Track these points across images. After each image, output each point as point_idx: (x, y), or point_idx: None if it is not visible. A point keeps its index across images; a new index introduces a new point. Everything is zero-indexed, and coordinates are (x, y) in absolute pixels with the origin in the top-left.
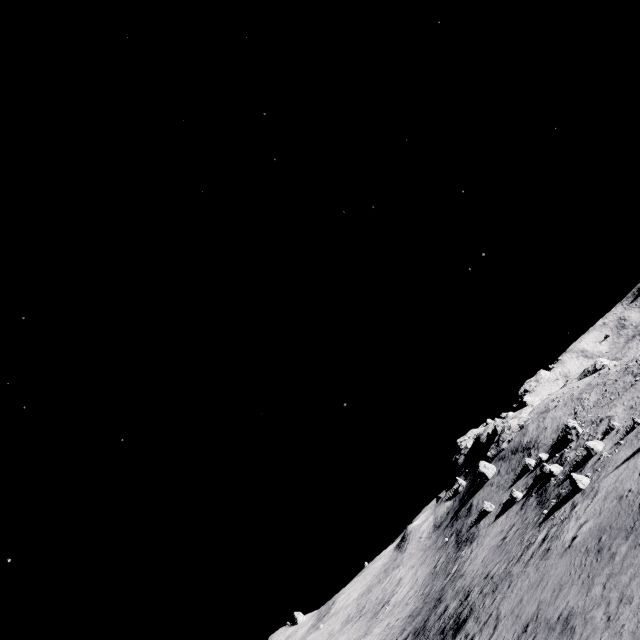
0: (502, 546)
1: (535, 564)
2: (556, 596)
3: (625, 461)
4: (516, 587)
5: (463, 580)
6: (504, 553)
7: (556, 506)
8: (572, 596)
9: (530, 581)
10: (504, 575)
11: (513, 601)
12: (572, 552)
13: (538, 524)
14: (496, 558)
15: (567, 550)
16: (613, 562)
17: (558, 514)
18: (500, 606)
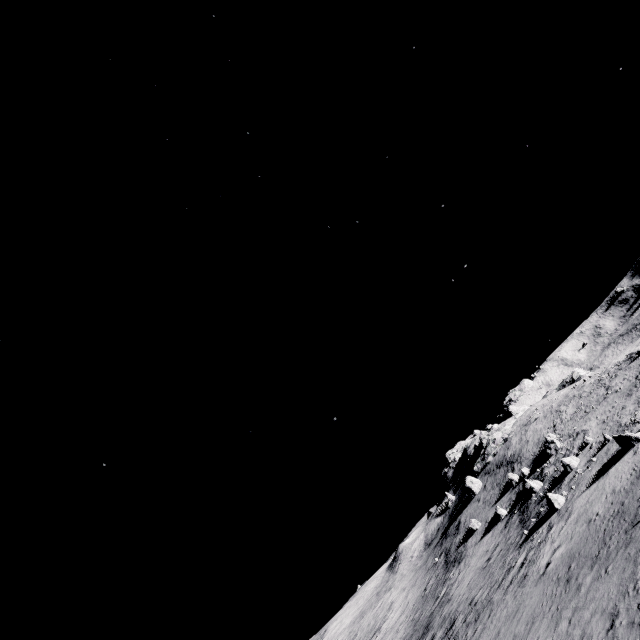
0: (486, 568)
1: (513, 591)
2: (529, 630)
3: (596, 480)
4: (495, 617)
5: (450, 605)
6: (488, 577)
7: (535, 527)
8: (542, 631)
9: (508, 611)
10: (486, 602)
11: (492, 633)
12: (545, 580)
13: (519, 545)
14: (480, 582)
15: (541, 577)
16: (579, 594)
17: (536, 535)
18: (480, 638)
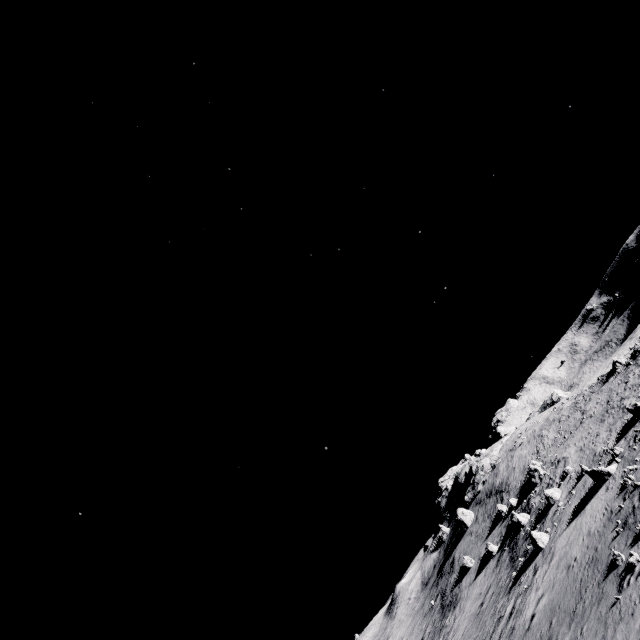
0: (479, 615)
1: None
2: None
3: (574, 518)
4: None
5: None
6: (480, 626)
7: (522, 568)
8: None
9: None
10: None
11: None
12: (530, 637)
13: (508, 590)
14: (473, 632)
15: (526, 633)
16: None
17: (523, 579)
18: None
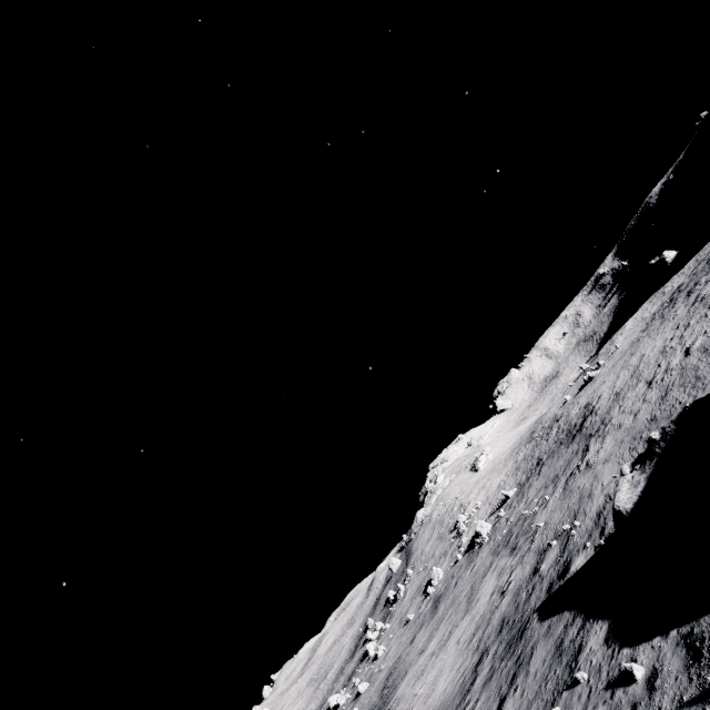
0: (326, 707)
1: None
2: None
3: None
4: None
5: None
6: None
7: None
8: None
9: None
10: None
11: None
12: None
13: None
14: None
15: None
16: None
17: None
18: None
